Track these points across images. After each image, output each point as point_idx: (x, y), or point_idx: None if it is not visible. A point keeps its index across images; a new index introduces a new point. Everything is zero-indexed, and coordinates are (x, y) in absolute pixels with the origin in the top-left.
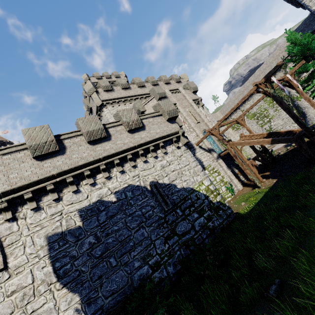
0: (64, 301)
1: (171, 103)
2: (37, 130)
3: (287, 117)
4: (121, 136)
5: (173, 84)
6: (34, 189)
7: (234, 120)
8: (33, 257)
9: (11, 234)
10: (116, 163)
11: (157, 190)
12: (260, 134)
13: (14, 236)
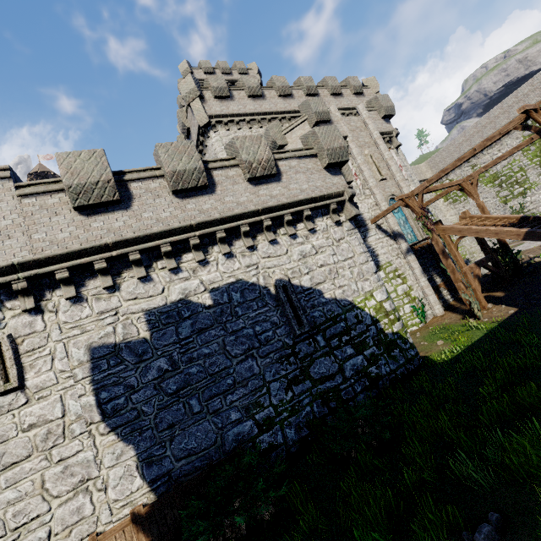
0: (110, 453)
1: (337, 134)
2: (83, 157)
3: None
4: (235, 187)
5: (347, 98)
6: (72, 264)
7: (455, 182)
8: (65, 376)
9: (32, 335)
10: (220, 238)
11: (286, 297)
12: (503, 218)
13: (37, 339)
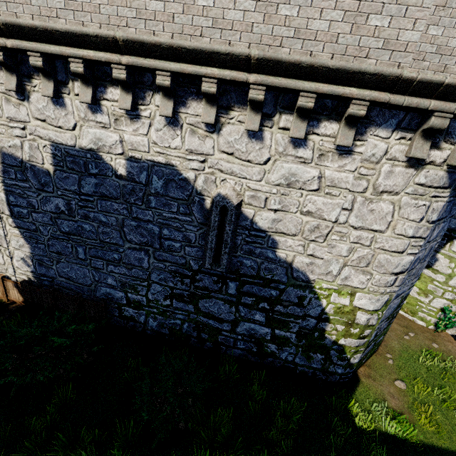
0: (15, 240)
1: None
2: None
3: None
4: None
5: None
6: None
7: None
8: None
9: None
10: (160, 86)
11: (219, 222)
12: None
13: None
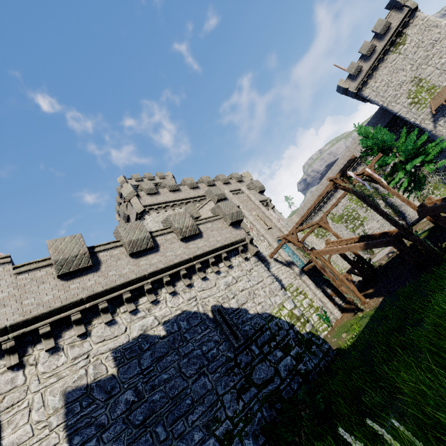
0: None
1: (233, 205)
2: (67, 240)
3: (382, 219)
4: (172, 245)
5: (234, 184)
6: (54, 319)
7: (314, 223)
8: (41, 427)
9: (13, 390)
10: (166, 281)
11: (222, 318)
12: (350, 239)
13: (17, 393)
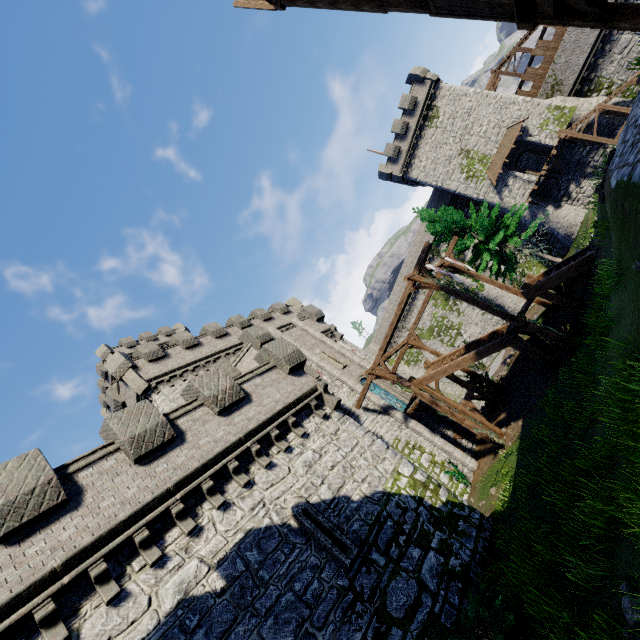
0: None
1: (286, 343)
2: (11, 467)
3: (481, 320)
4: (207, 426)
5: (279, 319)
6: None
7: (402, 343)
8: None
9: None
10: (208, 489)
11: (313, 522)
12: (454, 352)
13: None
